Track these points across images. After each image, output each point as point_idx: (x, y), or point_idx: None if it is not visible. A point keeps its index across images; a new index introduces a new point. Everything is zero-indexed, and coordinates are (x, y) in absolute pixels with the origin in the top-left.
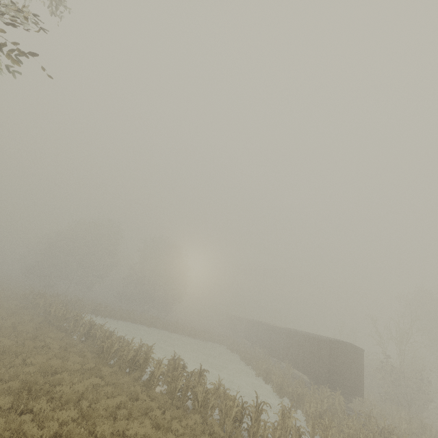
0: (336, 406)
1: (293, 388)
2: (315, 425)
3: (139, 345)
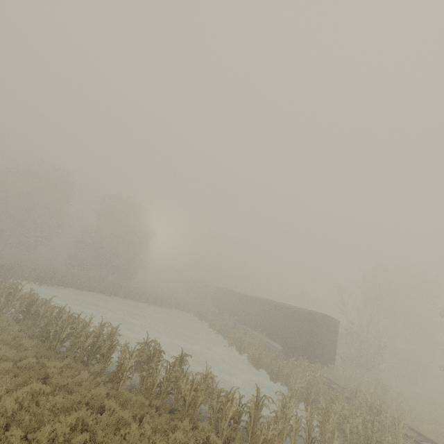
0: (317, 379)
1: (271, 360)
2: (313, 411)
3: (100, 324)
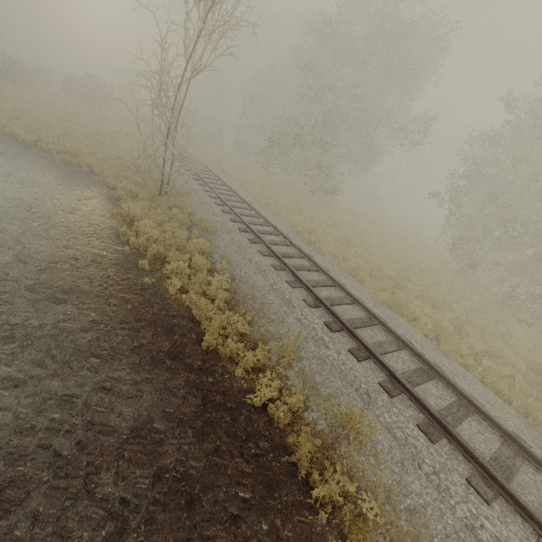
0: None
1: None
2: None
3: None
